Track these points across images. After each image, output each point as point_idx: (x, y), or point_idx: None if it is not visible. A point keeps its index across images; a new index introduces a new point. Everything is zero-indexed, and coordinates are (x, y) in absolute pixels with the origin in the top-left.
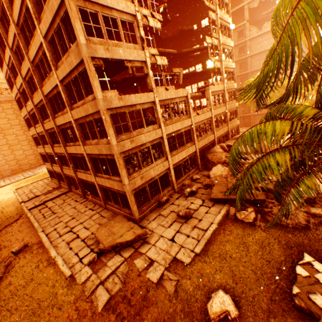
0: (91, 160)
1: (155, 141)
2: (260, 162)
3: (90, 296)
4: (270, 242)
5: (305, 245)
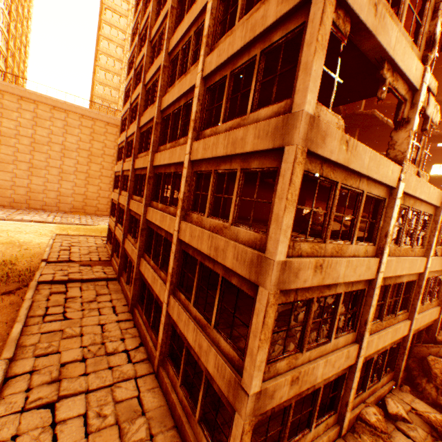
0: (181, 256)
1: (355, 285)
2: None
3: None
4: None
5: None
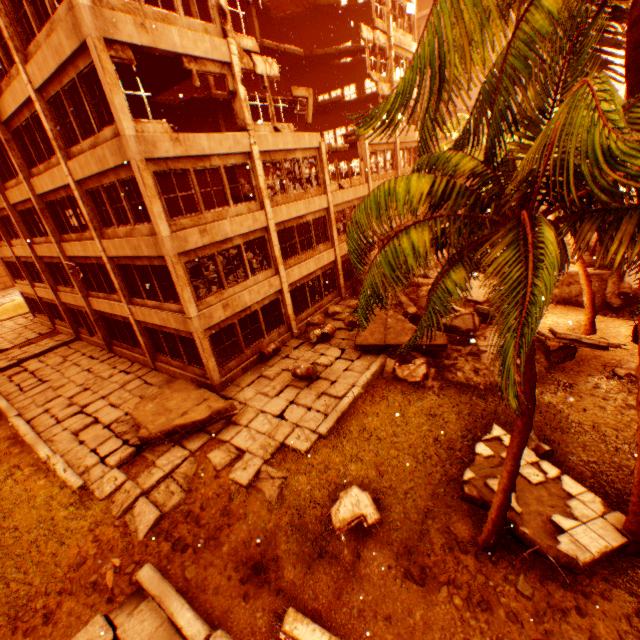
0: (120, 271)
1: (253, 236)
2: (390, 245)
3: (123, 516)
4: (446, 412)
5: (499, 414)
